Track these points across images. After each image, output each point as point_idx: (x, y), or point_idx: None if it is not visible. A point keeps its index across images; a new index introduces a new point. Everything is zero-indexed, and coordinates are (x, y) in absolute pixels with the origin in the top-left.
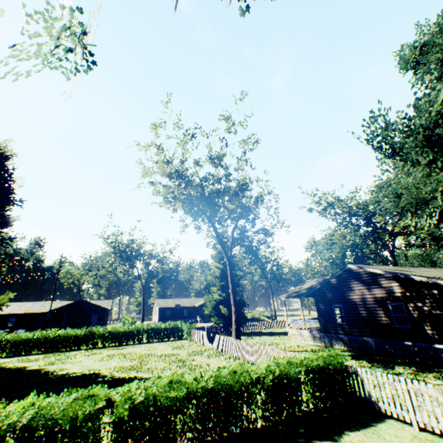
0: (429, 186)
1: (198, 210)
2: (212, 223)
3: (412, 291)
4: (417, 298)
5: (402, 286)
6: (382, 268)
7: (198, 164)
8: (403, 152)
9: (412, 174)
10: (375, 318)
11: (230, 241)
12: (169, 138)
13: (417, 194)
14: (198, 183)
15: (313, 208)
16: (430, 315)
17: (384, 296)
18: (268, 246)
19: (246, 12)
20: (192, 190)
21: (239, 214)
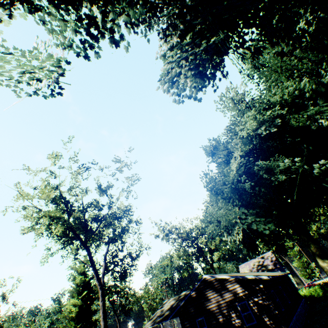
0: (233, 215)
1: (71, 235)
2: (87, 248)
3: (248, 288)
4: (253, 294)
5: (242, 286)
6: (225, 274)
7: (87, 191)
8: (223, 193)
9: (222, 208)
10: (231, 322)
11: (104, 266)
12: (63, 167)
13: (228, 219)
14: (84, 208)
15: (159, 234)
16: (264, 306)
17: (233, 298)
18: (136, 269)
19: (180, 102)
20: (79, 213)
21: (111, 239)
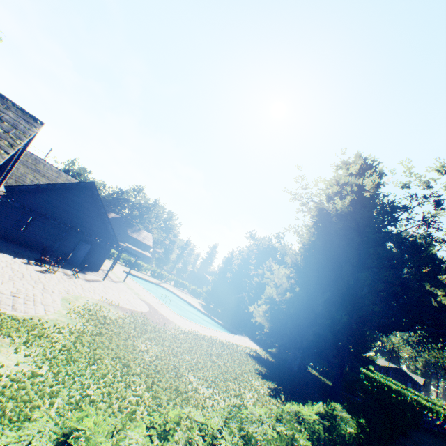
0: None
1: None
2: None
3: None
4: None
5: None
6: None
7: None
8: None
9: None
10: None
11: None
12: None
13: None
14: None
15: None
16: None
17: None
18: None
19: None
20: None
21: None
